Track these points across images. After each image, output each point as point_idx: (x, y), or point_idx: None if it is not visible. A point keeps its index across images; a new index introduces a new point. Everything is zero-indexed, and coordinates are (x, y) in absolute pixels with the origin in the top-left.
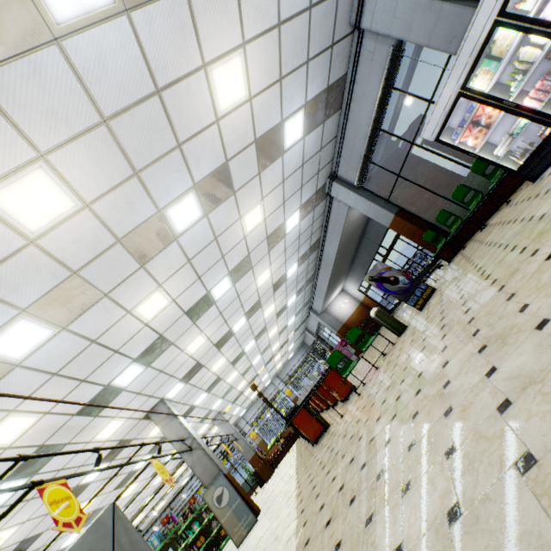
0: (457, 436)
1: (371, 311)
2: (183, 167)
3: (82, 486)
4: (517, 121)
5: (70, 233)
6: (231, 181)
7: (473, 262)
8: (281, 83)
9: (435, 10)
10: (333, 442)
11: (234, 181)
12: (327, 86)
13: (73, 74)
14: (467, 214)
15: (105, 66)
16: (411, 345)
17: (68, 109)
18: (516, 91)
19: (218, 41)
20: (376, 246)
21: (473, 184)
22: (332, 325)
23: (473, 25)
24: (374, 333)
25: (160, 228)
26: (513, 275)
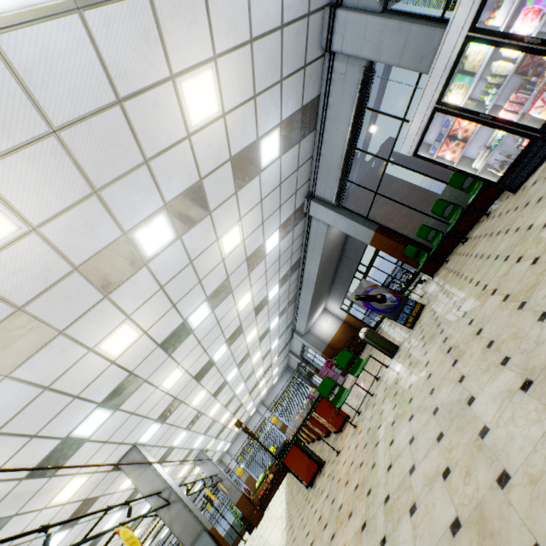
0: (540, 531)
1: (360, 332)
2: (152, 185)
3: None
4: (494, 134)
5: (11, 262)
6: (206, 200)
7: (465, 276)
8: (256, 101)
9: (403, 32)
10: (333, 488)
11: (209, 200)
12: (301, 106)
13: (11, 75)
14: (449, 228)
15: (53, 69)
16: (411, 370)
17: (5, 116)
18: (491, 104)
19: (187, 52)
20: (356, 264)
21: (450, 199)
22: (317, 345)
23: (445, 41)
24: (360, 352)
25: (126, 253)
26: (534, 289)
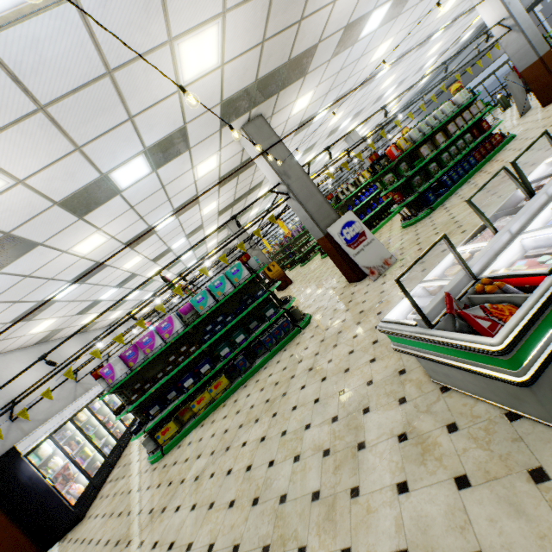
0: None
1: (499, 95)
2: None
3: (314, 161)
4: None
5: None
6: None
7: None
8: None
9: None
10: None
11: None
12: None
13: None
14: None
15: None
16: None
17: None
18: None
19: None
20: None
21: None
22: None
23: None
24: None
25: None
26: None
